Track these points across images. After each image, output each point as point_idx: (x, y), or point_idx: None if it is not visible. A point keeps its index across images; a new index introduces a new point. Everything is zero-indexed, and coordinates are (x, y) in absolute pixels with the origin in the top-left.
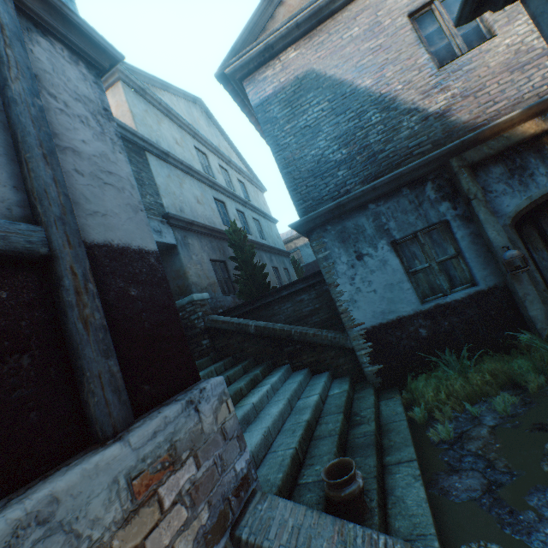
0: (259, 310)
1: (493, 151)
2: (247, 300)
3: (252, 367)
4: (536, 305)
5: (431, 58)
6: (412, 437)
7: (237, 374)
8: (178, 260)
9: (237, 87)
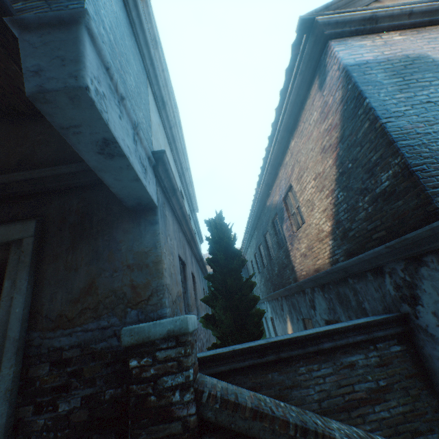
0: (268, 368)
1: None
2: (253, 345)
3: None
4: None
5: None
6: None
7: None
8: (150, 234)
9: (310, 50)
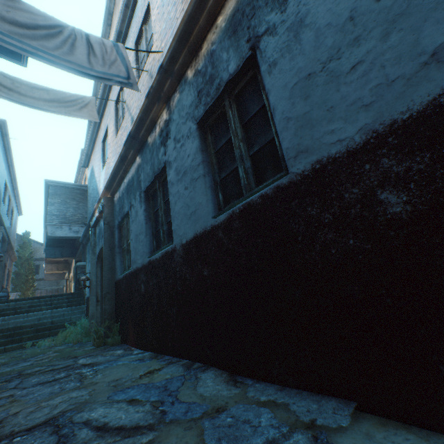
0: None
1: (94, 222)
2: None
3: (78, 302)
4: (91, 307)
5: (104, 165)
6: (32, 344)
7: (61, 303)
8: None
9: None
